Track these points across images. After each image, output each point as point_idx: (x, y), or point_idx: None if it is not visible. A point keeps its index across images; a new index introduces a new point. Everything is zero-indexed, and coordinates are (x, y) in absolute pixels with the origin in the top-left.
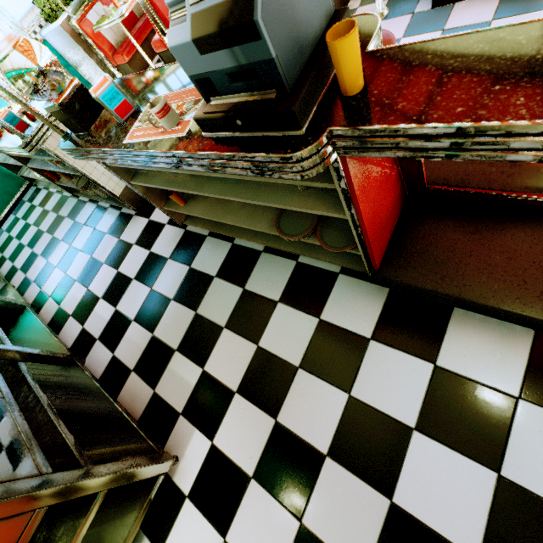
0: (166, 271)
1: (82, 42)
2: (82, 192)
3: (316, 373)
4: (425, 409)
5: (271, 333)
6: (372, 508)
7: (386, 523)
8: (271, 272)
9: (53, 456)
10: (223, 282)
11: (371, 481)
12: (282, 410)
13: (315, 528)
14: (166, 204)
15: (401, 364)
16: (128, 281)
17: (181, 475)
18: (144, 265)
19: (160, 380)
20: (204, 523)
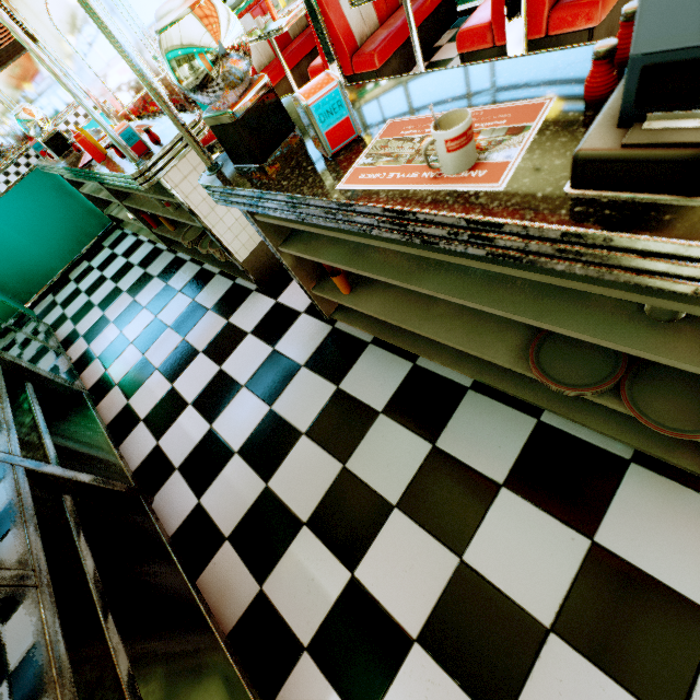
0: (298, 384)
1: None
2: (183, 246)
3: (592, 656)
4: None
5: (487, 541)
6: None
7: None
8: (488, 428)
9: None
10: (395, 426)
11: None
12: None
13: None
14: (318, 287)
15: None
16: (235, 387)
17: None
18: (263, 368)
19: (273, 571)
20: None
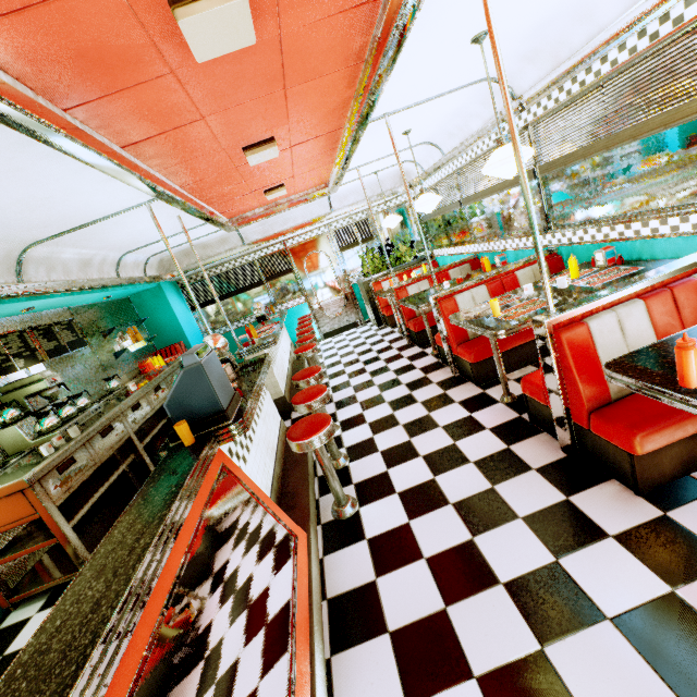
0: None
1: (370, 294)
2: None
3: None
4: None
5: None
6: None
7: None
8: None
9: (77, 507)
10: None
11: None
12: None
13: None
14: None
15: None
16: None
17: None
18: None
19: None
20: None
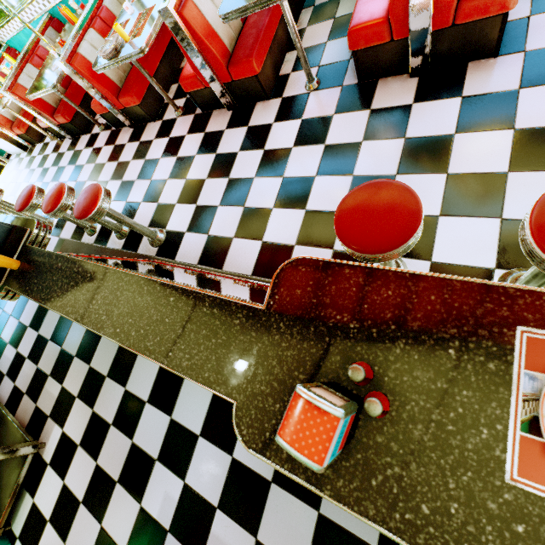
0: (47, 319)
1: None
2: None
3: (114, 379)
4: (152, 390)
5: (97, 356)
6: (125, 447)
7: (129, 452)
8: None
9: None
10: (77, 325)
11: (127, 433)
12: (96, 403)
13: (102, 463)
14: None
15: (148, 367)
16: (25, 328)
17: (46, 453)
18: (35, 315)
19: (40, 397)
20: (56, 476)
